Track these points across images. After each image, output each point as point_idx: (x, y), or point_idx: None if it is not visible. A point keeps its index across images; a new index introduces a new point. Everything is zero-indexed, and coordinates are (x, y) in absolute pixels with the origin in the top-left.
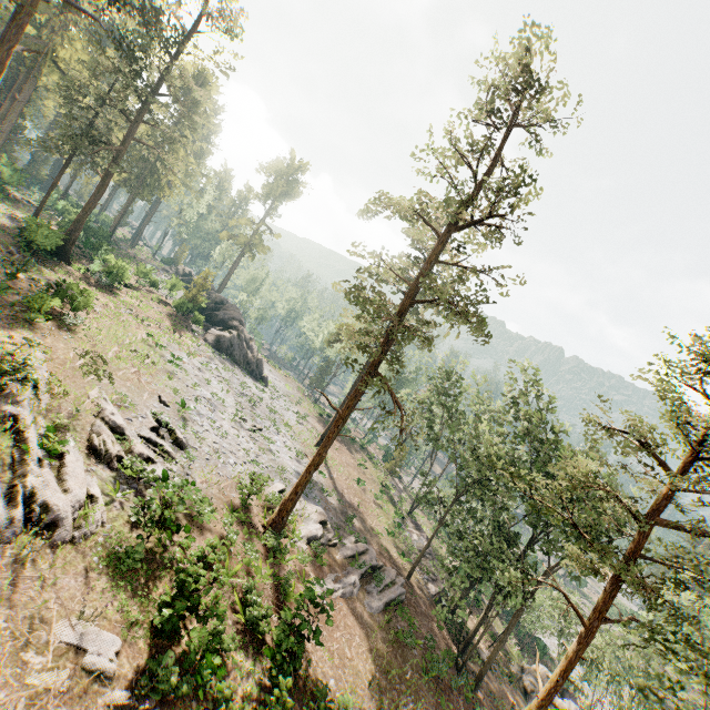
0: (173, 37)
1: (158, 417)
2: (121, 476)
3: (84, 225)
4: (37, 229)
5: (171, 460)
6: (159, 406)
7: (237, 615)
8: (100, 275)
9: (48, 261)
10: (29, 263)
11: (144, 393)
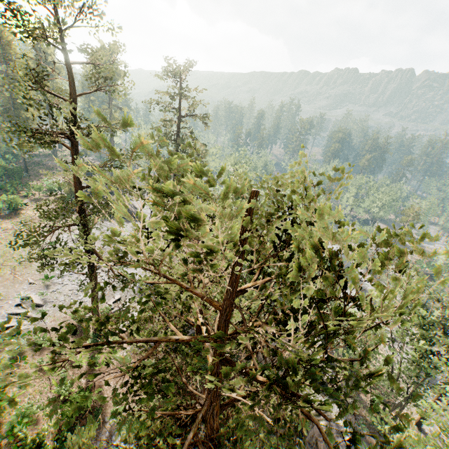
0: None
1: (22, 297)
2: None
3: (3, 171)
4: None
5: (28, 319)
6: (28, 287)
7: (54, 389)
8: (4, 210)
9: None
10: None
11: (18, 283)
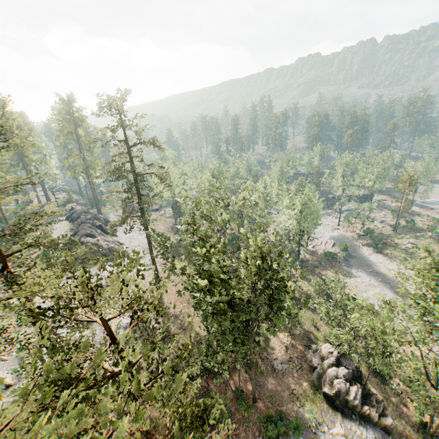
0: None
1: None
2: None
3: None
4: None
5: None
6: (0, 365)
7: None
8: None
9: None
10: None
11: None
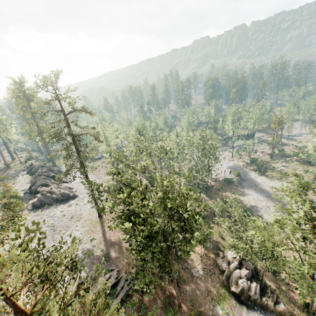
0: None
1: None
2: None
3: None
4: None
5: None
6: None
7: None
8: None
9: None
10: None
11: None
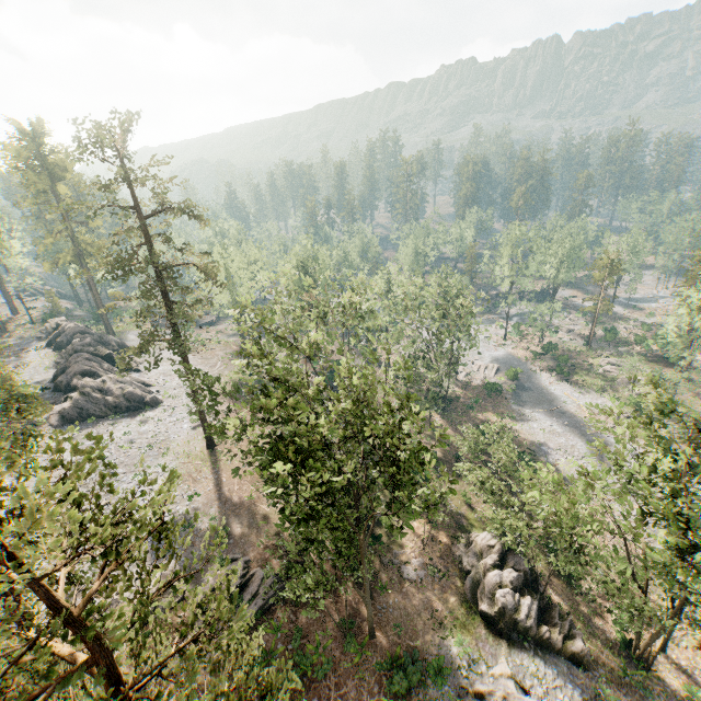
0: None
1: None
2: None
3: None
4: None
5: None
6: None
7: None
8: None
9: None
10: None
11: None
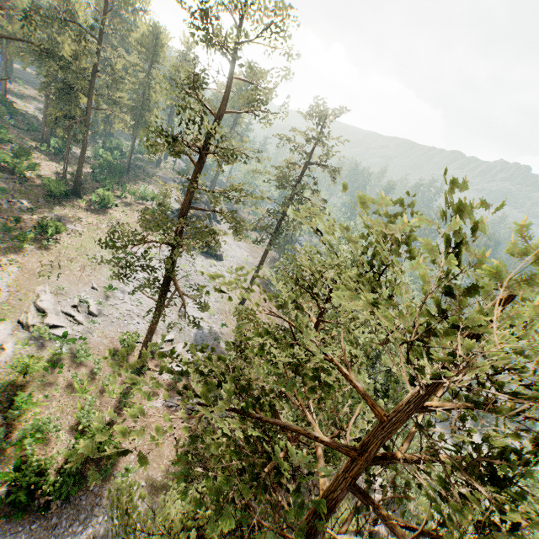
0: (87, 26)
1: (81, 298)
2: (35, 336)
3: (107, 165)
4: (49, 184)
5: (78, 325)
6: (89, 290)
7: (76, 414)
8: (94, 203)
9: (65, 200)
10: (33, 210)
11: (82, 283)
